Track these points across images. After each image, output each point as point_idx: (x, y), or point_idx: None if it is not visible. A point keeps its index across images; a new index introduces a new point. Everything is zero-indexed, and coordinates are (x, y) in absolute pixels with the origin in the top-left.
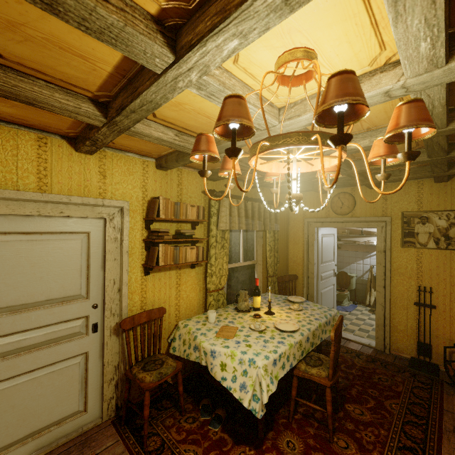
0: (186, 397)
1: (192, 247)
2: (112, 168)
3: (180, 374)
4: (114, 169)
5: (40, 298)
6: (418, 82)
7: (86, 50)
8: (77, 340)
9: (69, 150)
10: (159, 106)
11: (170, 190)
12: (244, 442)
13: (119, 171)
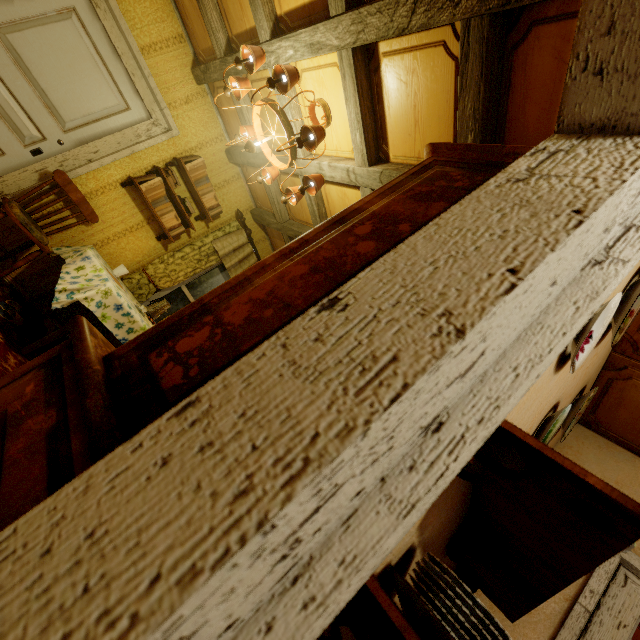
0: (6, 292)
1: (178, 217)
2: (198, 107)
3: (38, 255)
4: (199, 110)
5: (42, 83)
6: (359, 173)
7: (245, 5)
8: (15, 137)
9: (188, 63)
10: None
11: (215, 174)
12: (5, 335)
13: (200, 115)
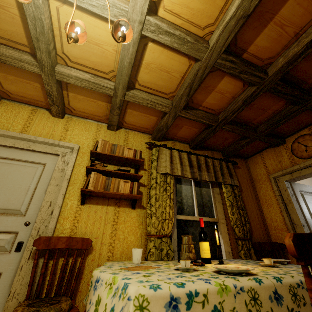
0: None
1: (126, 181)
2: (74, 126)
3: None
4: (75, 127)
5: None
6: None
7: None
8: None
9: (48, 116)
10: (43, 22)
11: (117, 143)
12: None
13: (79, 128)
